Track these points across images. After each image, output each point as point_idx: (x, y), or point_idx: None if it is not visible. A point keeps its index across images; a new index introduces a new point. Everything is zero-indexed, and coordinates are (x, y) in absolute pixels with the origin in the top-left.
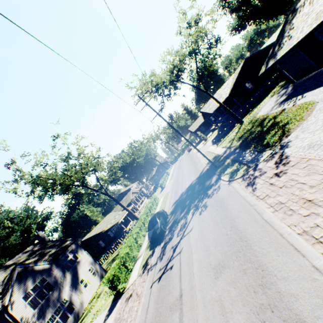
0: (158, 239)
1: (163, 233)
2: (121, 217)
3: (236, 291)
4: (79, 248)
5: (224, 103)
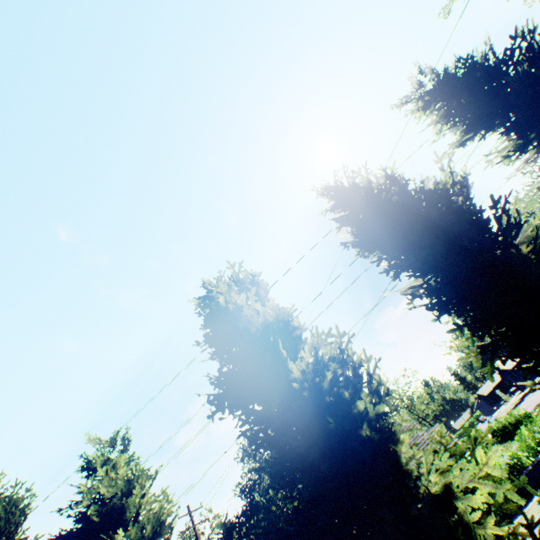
0: None
1: None
2: None
3: (536, 392)
4: None
5: None
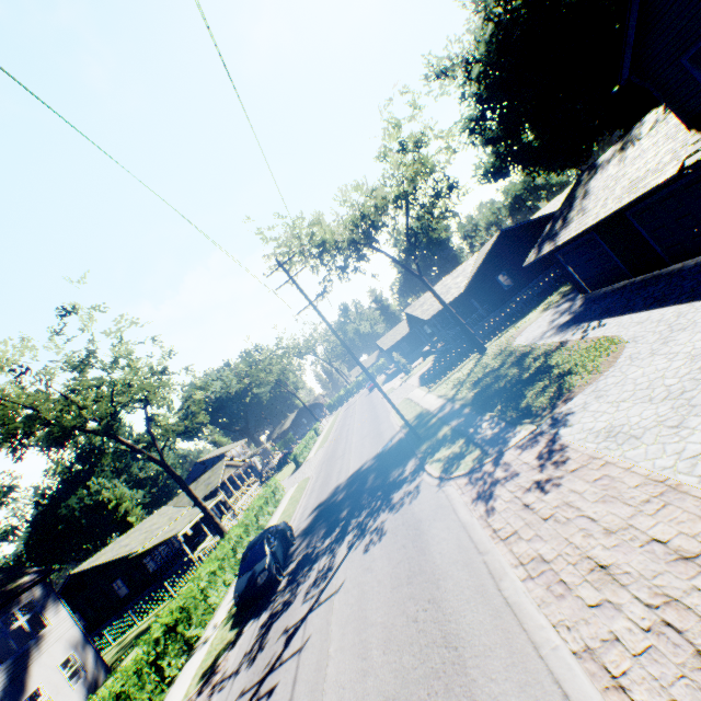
0: (259, 601)
1: (274, 585)
2: (185, 524)
3: None
4: (52, 598)
5: (454, 304)
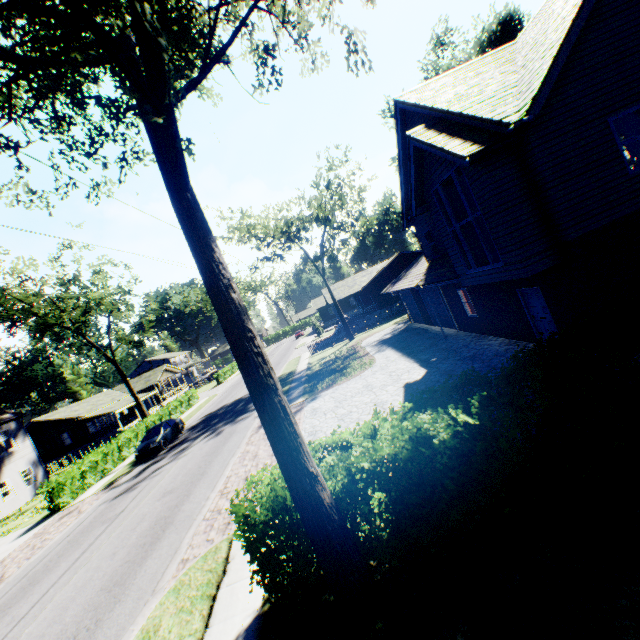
0: (150, 457)
1: (159, 450)
2: (123, 406)
3: (161, 508)
4: (22, 432)
5: (363, 293)
